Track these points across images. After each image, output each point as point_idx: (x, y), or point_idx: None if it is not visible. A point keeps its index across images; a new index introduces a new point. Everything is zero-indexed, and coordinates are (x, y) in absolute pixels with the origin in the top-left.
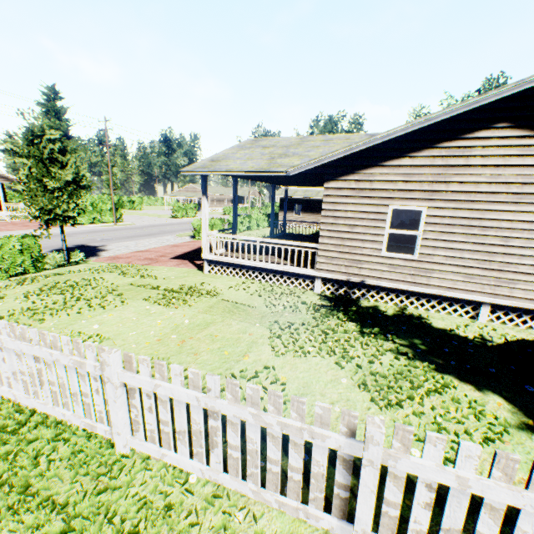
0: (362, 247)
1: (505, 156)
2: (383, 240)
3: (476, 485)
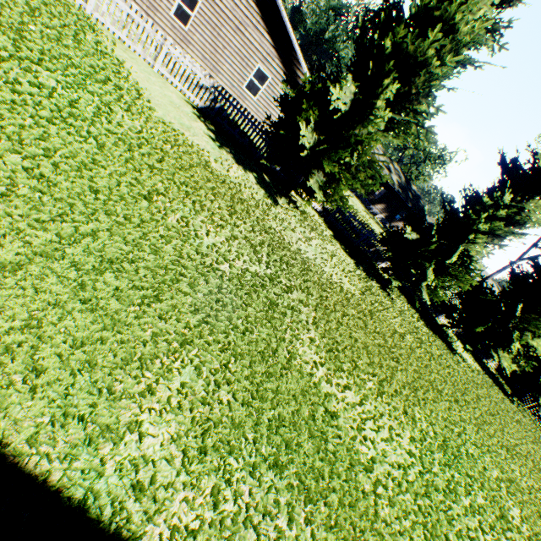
0: (162, 1)
1: (241, 2)
2: (174, 6)
3: (117, 0)
